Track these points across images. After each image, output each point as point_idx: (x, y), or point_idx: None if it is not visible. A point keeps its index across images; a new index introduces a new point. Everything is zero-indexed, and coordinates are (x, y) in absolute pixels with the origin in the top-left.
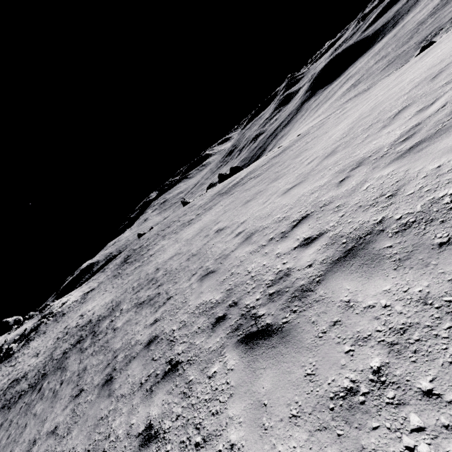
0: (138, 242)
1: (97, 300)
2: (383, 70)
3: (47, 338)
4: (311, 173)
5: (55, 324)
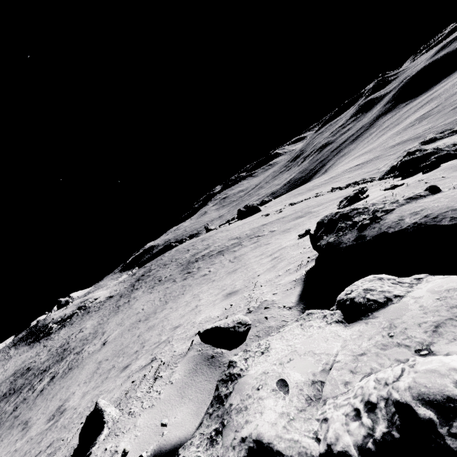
0: (158, 260)
1: (94, 320)
2: (453, 110)
3: (65, 335)
4: (105, 361)
5: (79, 320)
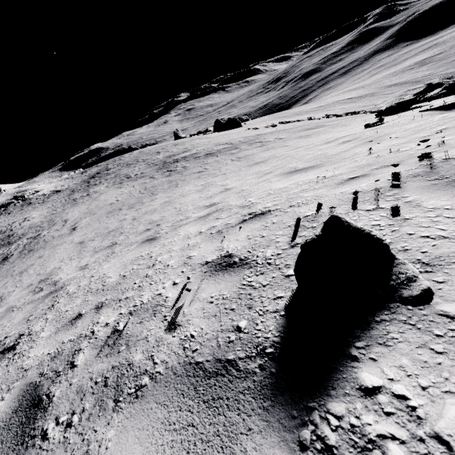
0: (116, 160)
1: (41, 211)
2: None
3: (3, 223)
4: (90, 241)
5: (19, 210)
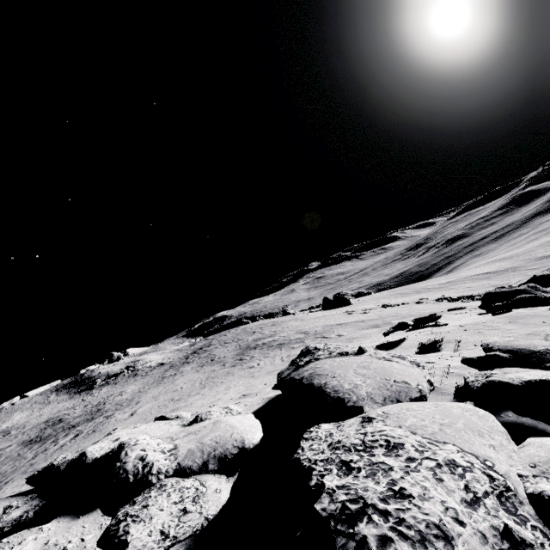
0: (222, 335)
1: (136, 386)
2: None
3: (105, 394)
4: None
5: (124, 381)
